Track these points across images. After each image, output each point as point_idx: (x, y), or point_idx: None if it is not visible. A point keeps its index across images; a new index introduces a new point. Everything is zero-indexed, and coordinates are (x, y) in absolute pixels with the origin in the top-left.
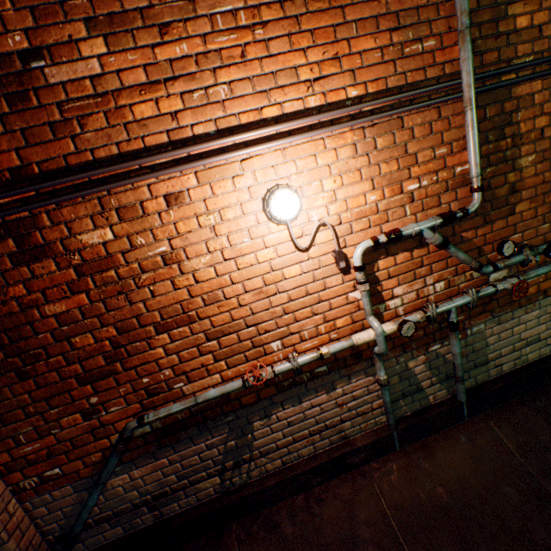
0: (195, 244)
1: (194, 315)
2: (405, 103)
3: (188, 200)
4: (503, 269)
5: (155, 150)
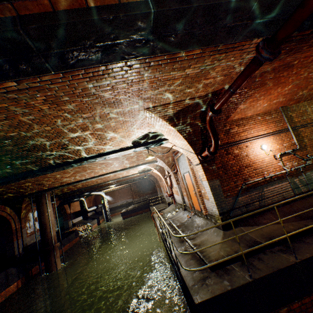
0: (250, 153)
1: (250, 165)
2: (279, 132)
3: (248, 146)
4: (309, 160)
5: (243, 139)
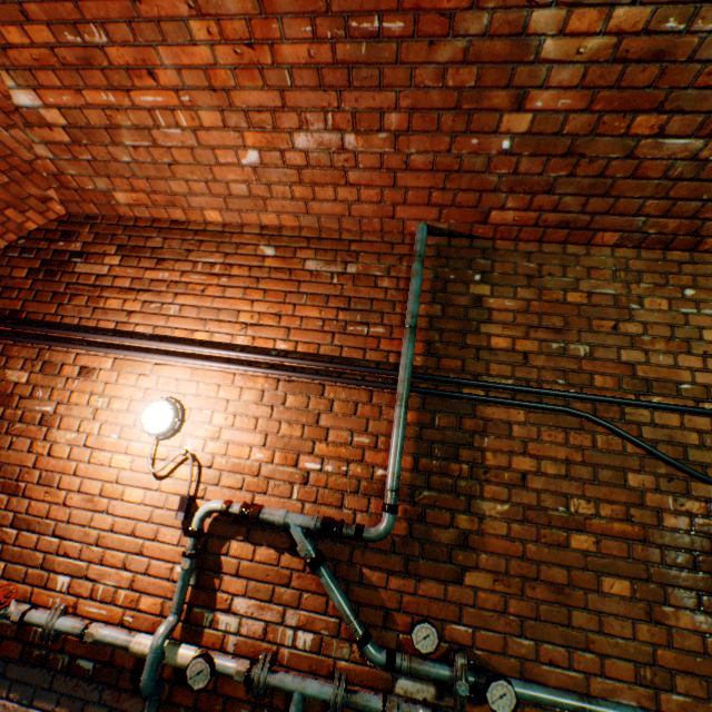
0: (75, 417)
1: (23, 487)
2: (333, 373)
3: (96, 377)
4: (427, 680)
5: (102, 331)
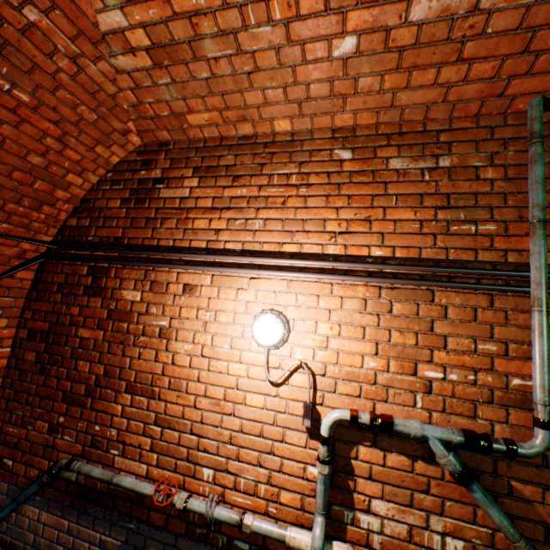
0: (187, 330)
1: (157, 391)
2: (440, 277)
3: (198, 293)
4: None
5: (194, 250)
